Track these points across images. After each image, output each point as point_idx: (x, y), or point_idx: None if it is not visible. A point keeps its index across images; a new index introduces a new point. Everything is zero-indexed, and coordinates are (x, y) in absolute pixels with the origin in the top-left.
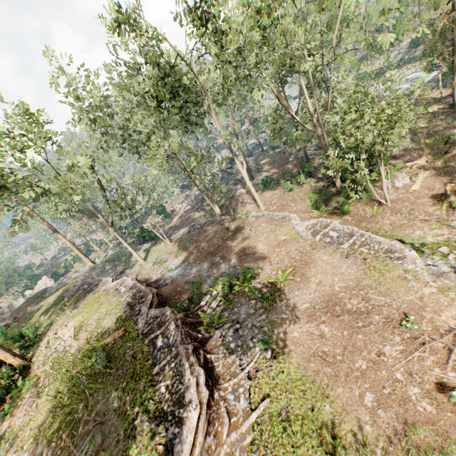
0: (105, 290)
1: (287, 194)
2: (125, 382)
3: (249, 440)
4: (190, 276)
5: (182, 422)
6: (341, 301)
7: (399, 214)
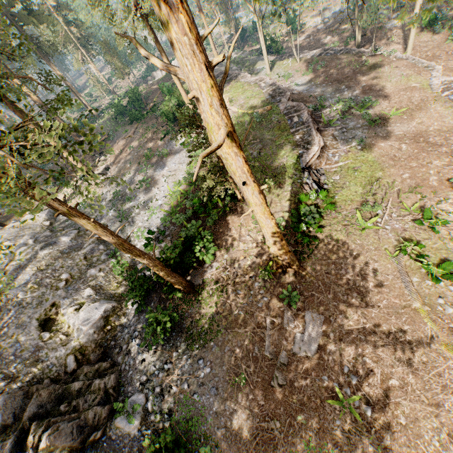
0: (246, 81)
1: (447, 44)
2: (273, 130)
3: (334, 170)
4: (314, 94)
5: (309, 149)
6: (427, 136)
7: None
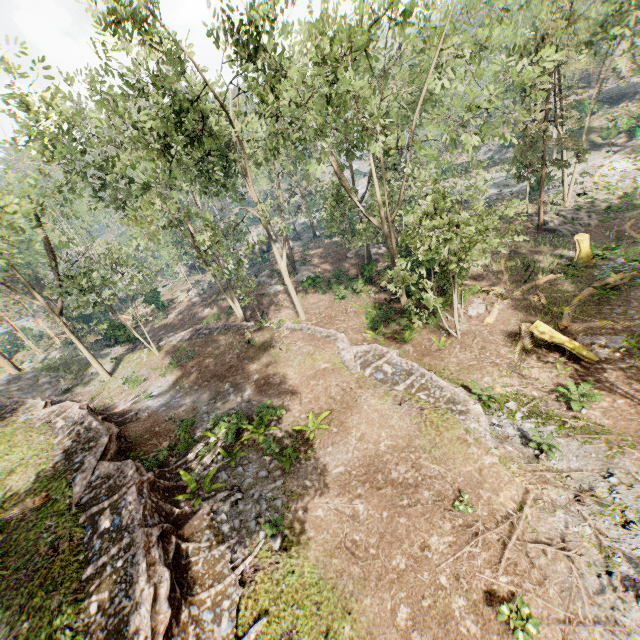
0: (27, 421)
1: (338, 303)
2: (26, 595)
3: None
4: (179, 409)
5: None
6: (386, 466)
7: (469, 352)
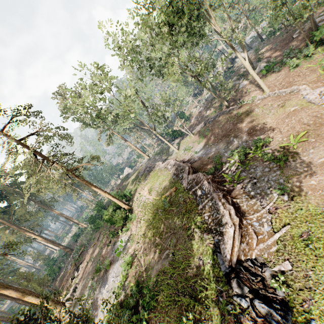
0: (159, 169)
1: (293, 71)
2: (182, 214)
3: (274, 249)
4: (211, 154)
5: (223, 234)
6: None
7: None
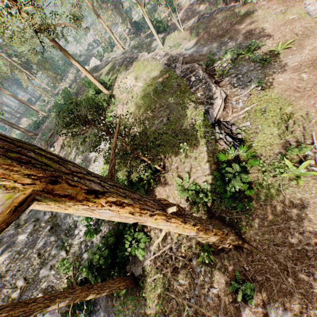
0: (144, 59)
1: None
2: (176, 94)
3: (242, 116)
4: (203, 52)
5: (213, 104)
6: None
7: None
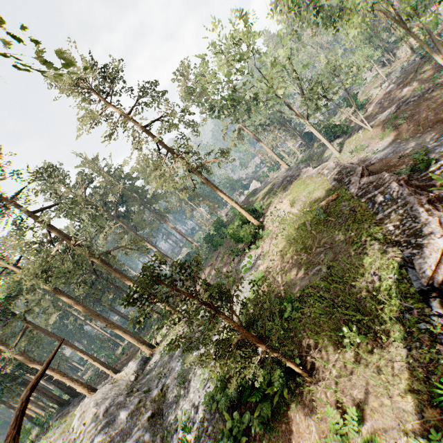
0: (307, 176)
1: None
2: (346, 226)
3: None
4: (406, 151)
5: (421, 246)
6: None
7: None
